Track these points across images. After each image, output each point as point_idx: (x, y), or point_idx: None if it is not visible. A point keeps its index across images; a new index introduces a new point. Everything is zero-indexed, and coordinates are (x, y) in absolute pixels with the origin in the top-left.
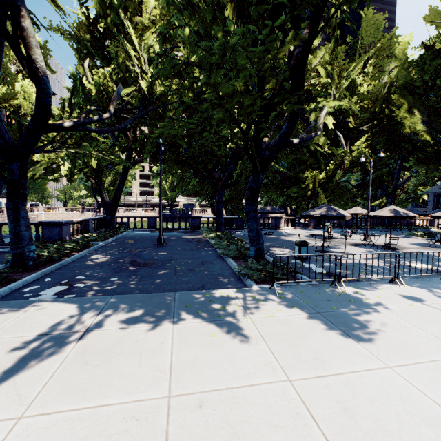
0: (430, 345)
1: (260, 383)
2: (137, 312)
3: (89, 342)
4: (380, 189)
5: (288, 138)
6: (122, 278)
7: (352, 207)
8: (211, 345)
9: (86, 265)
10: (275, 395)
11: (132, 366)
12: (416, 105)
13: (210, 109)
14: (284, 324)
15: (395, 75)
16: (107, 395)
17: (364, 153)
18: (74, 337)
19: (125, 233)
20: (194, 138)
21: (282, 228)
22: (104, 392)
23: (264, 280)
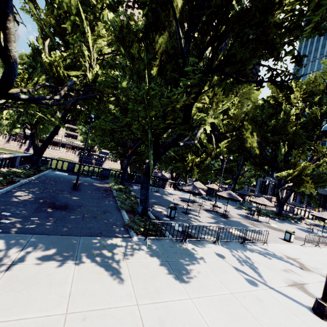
0: (215, 286)
1: (121, 306)
2: (51, 251)
3: (14, 273)
4: (230, 174)
5: (177, 142)
6: (41, 218)
7: (214, 179)
8: (98, 280)
9: (11, 201)
10: (128, 313)
11: (44, 292)
12: (256, 131)
13: (131, 121)
14: (145, 268)
15: (249, 109)
16: (26, 312)
17: (224, 151)
18: (2, 269)
19: (46, 172)
20: (117, 133)
21: (167, 188)
22: (24, 310)
23: (143, 232)
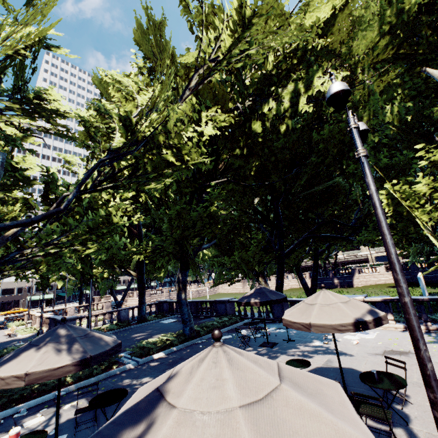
0: None
1: None
2: None
3: None
4: None
5: None
6: None
7: None
8: None
9: None
10: None
11: None
12: None
13: None
14: None
15: None
16: None
17: None
18: None
19: (147, 322)
20: None
21: None
22: None
23: None
